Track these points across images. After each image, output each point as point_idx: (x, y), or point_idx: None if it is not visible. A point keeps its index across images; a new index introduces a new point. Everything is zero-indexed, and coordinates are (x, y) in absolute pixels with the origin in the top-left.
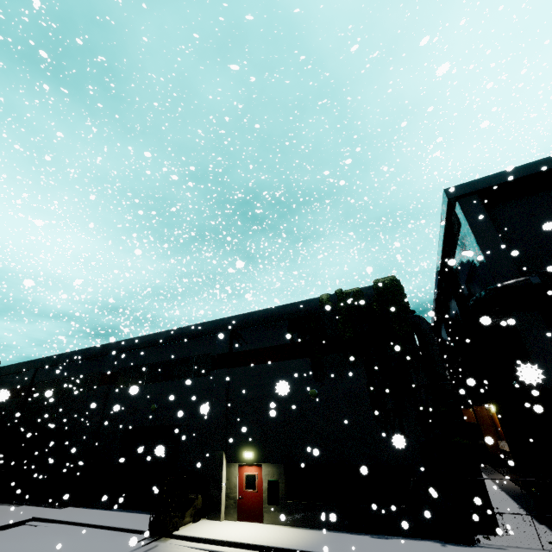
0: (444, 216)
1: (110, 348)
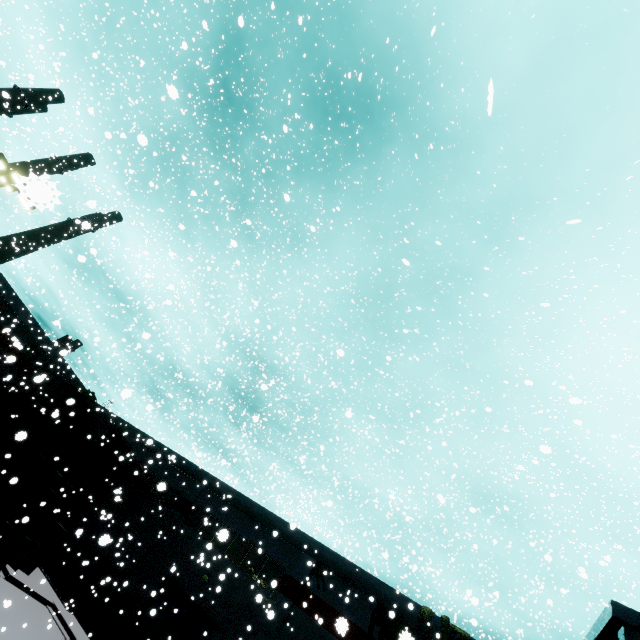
0: (602, 624)
1: (205, 477)
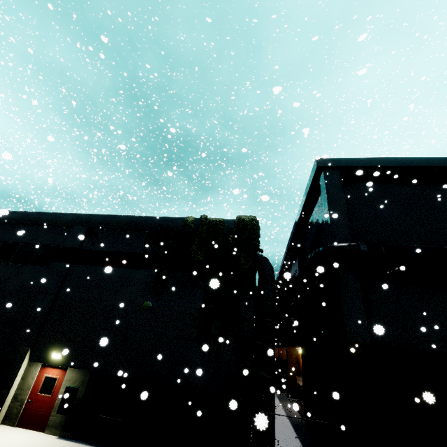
0: (310, 182)
1: None
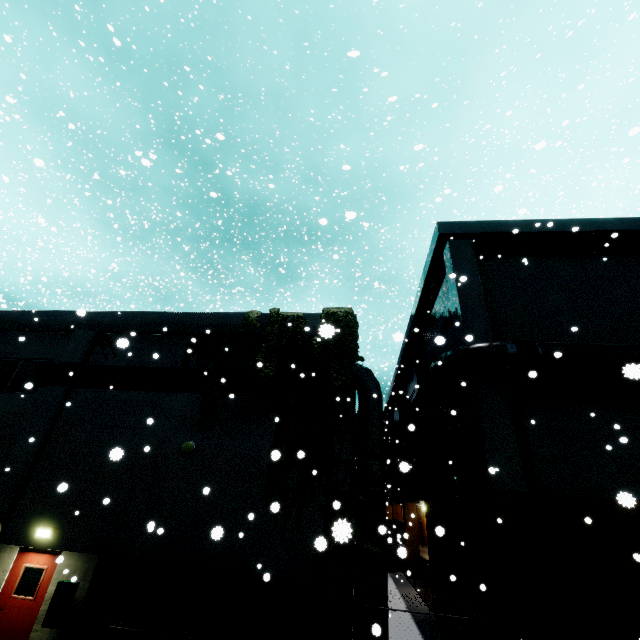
0: (430, 258)
1: None
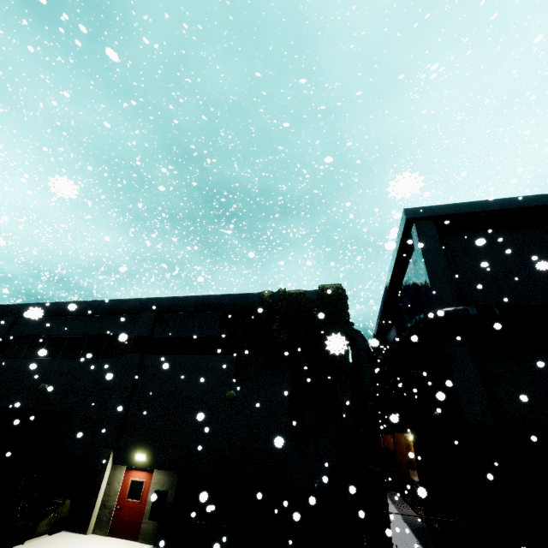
0: (400, 236)
1: (10, 310)
